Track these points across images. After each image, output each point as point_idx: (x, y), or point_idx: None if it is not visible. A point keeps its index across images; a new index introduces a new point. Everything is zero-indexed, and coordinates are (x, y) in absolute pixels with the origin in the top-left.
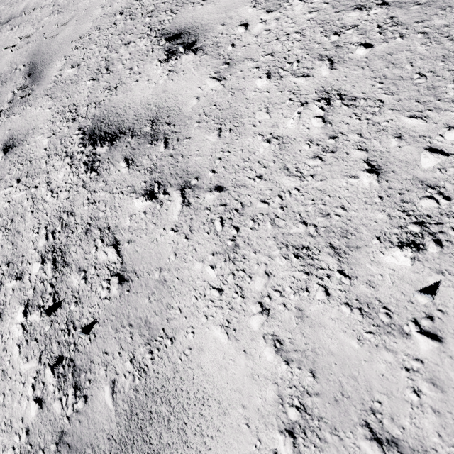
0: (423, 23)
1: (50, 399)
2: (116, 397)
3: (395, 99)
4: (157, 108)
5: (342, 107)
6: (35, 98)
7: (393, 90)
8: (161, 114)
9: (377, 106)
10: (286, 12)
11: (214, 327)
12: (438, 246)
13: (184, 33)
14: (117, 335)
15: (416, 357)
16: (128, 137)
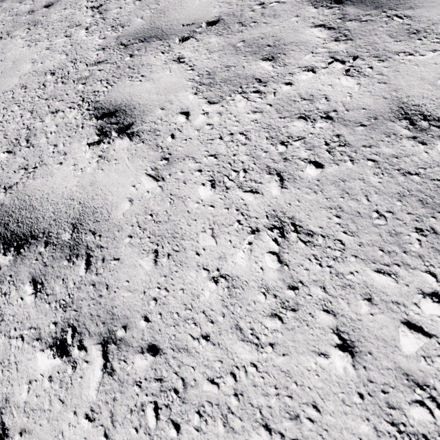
0: (371, 149)
1: None
2: None
3: (357, 242)
4: (82, 207)
5: (299, 243)
6: None
7: (352, 229)
8: (85, 216)
9: (338, 248)
10: (229, 107)
11: None
12: None
13: (120, 111)
14: None
15: None
16: (40, 245)
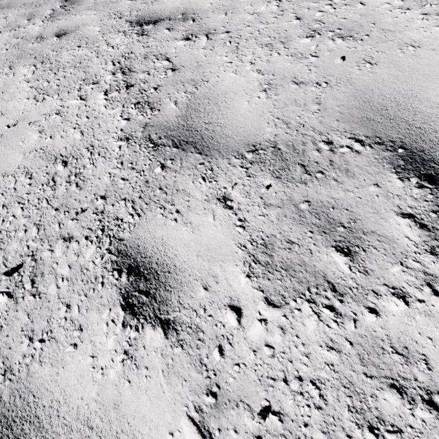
0: None
1: (134, 117)
2: (178, 105)
3: None
4: (185, 9)
5: (286, 2)
6: (78, 11)
7: None
8: (188, 11)
9: (300, 1)
10: None
11: (229, 73)
12: (319, 36)
13: None
14: (174, 87)
15: (310, 62)
16: (166, 21)
